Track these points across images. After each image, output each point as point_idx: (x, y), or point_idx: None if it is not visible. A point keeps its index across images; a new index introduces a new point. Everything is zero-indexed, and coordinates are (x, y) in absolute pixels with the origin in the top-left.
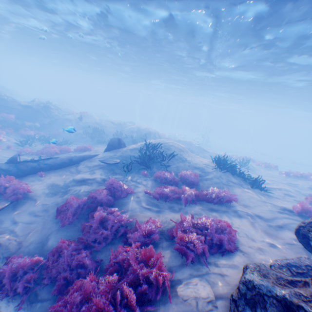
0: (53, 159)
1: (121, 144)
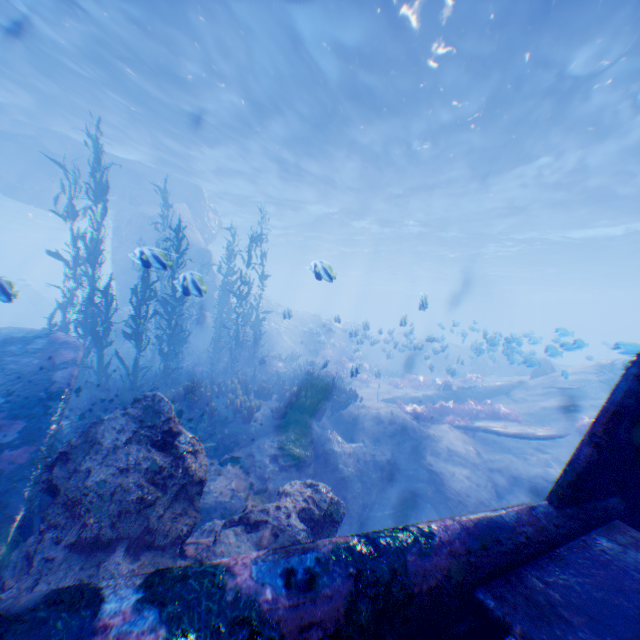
0: (481, 386)
1: (547, 367)
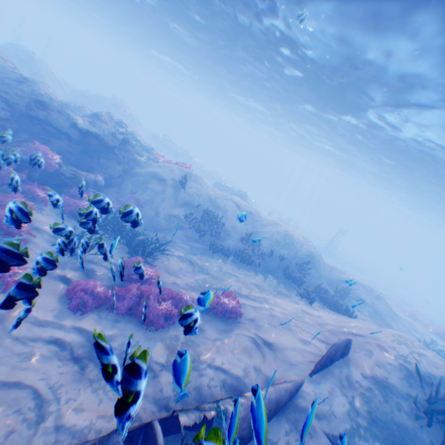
0: None
1: (344, 351)
